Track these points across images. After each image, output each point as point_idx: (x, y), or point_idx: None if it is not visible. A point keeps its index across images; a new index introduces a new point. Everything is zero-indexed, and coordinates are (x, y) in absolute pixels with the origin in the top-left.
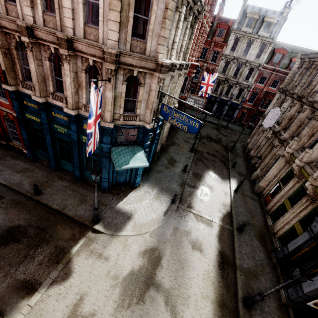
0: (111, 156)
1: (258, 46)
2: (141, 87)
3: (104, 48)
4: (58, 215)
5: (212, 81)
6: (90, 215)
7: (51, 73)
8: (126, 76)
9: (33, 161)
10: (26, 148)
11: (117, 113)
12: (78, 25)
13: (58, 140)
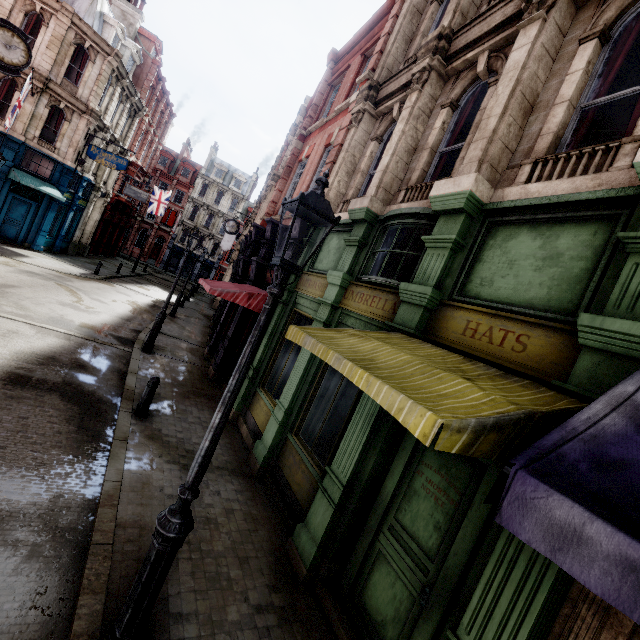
0: (9, 176)
1: (230, 199)
2: (67, 122)
3: (35, 68)
4: None
5: (166, 198)
6: None
7: None
8: (52, 104)
9: None
10: None
11: (30, 133)
12: None
13: None
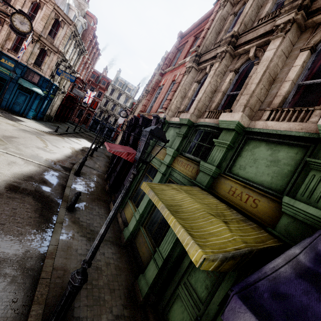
0: (18, 82)
1: (124, 98)
2: (48, 57)
3: (34, 30)
4: None
5: (93, 96)
6: None
7: None
8: (41, 47)
9: None
10: None
11: (30, 61)
12: None
13: None
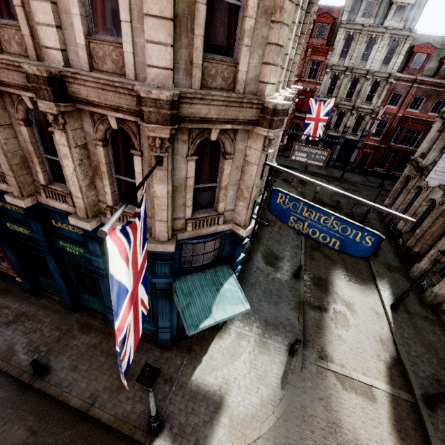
0: (173, 297)
1: (385, 46)
2: (227, 160)
3: (139, 91)
4: (81, 423)
5: (325, 113)
6: (144, 413)
7: (36, 150)
8: (195, 144)
9: (34, 296)
10: (19, 275)
11: (178, 218)
12: (72, 39)
13: (71, 264)
